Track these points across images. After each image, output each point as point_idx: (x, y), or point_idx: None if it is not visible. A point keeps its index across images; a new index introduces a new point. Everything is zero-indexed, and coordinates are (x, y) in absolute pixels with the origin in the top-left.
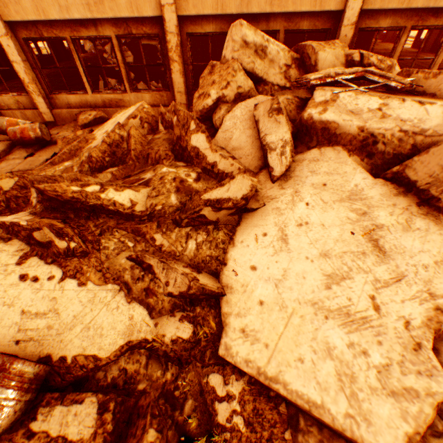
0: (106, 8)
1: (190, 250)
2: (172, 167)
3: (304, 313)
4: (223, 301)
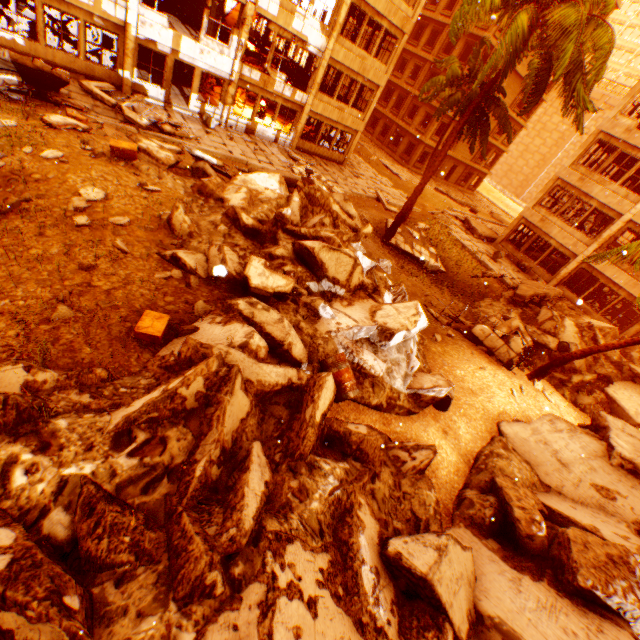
0: (632, 290)
1: (607, 370)
2: (618, 352)
3: (634, 402)
4: (610, 384)
